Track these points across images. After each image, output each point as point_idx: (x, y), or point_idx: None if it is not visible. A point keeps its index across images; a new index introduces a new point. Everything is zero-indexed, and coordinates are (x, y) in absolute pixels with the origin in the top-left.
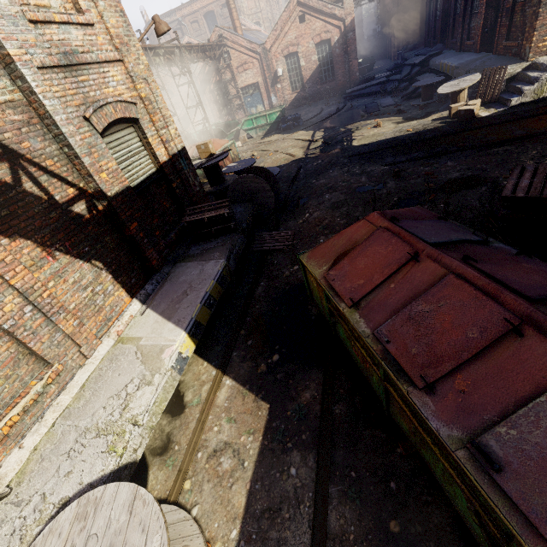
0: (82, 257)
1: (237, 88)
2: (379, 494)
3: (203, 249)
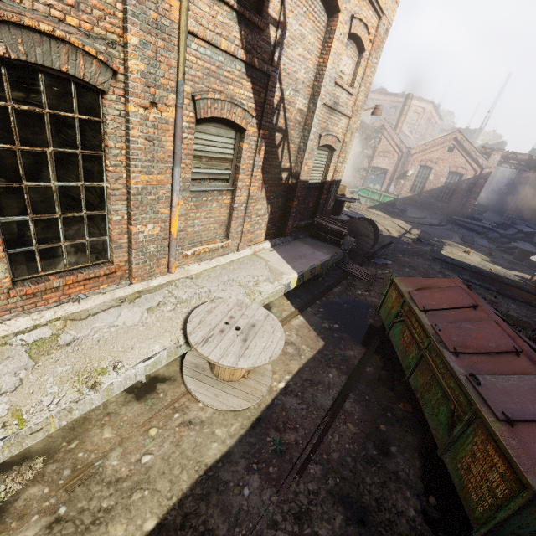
0: (268, 200)
1: (370, 164)
2: (379, 413)
3: (316, 243)
